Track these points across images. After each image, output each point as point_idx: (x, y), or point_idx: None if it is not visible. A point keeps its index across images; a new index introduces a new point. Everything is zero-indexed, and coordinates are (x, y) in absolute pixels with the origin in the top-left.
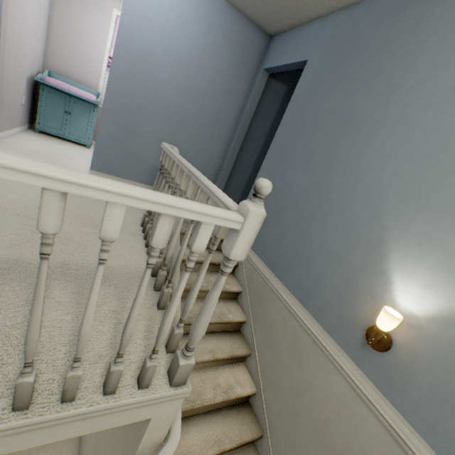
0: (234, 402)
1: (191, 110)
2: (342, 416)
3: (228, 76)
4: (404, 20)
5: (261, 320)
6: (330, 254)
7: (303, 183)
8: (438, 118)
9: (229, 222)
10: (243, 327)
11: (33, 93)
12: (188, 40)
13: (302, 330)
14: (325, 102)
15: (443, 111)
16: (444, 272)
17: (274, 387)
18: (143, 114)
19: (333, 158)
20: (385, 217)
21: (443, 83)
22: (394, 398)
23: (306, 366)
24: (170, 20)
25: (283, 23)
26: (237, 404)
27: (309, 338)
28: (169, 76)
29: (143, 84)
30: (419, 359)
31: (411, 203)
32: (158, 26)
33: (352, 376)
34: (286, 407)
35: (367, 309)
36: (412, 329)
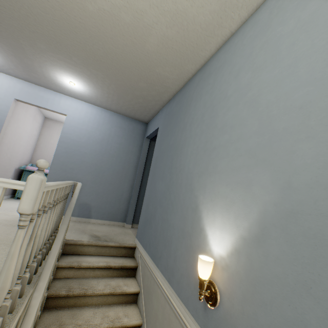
0: None
1: (106, 165)
2: None
3: (126, 144)
4: (184, 99)
5: (150, 317)
6: (178, 229)
7: (162, 187)
8: (201, 129)
9: (14, 185)
10: None
11: (19, 176)
12: (100, 132)
13: (172, 312)
14: (166, 141)
15: (202, 125)
16: (226, 212)
17: None
18: (74, 172)
19: (171, 167)
20: (195, 189)
21: (199, 115)
22: None
23: None
24: (89, 126)
25: (148, 116)
26: None
27: (176, 319)
28: (90, 150)
29: (74, 156)
30: (235, 300)
31: (203, 176)
32: (83, 129)
33: None
34: None
35: None
36: (224, 271)
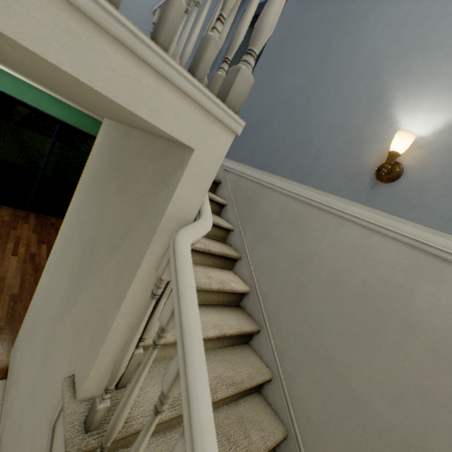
0: (226, 302)
1: None
2: (356, 260)
3: (211, 7)
4: None
5: (252, 221)
6: (330, 127)
7: (295, 83)
8: None
9: None
10: (229, 237)
11: None
12: None
13: (303, 206)
14: (315, 12)
15: None
16: (446, 92)
17: (272, 274)
18: None
19: (326, 51)
20: (385, 75)
21: None
22: (410, 214)
23: (311, 236)
24: None
25: None
26: (229, 305)
27: (312, 208)
28: None
29: None
30: (432, 169)
31: (408, 55)
32: None
33: (364, 217)
34: (289, 286)
35: (374, 155)
36: (422, 149)
